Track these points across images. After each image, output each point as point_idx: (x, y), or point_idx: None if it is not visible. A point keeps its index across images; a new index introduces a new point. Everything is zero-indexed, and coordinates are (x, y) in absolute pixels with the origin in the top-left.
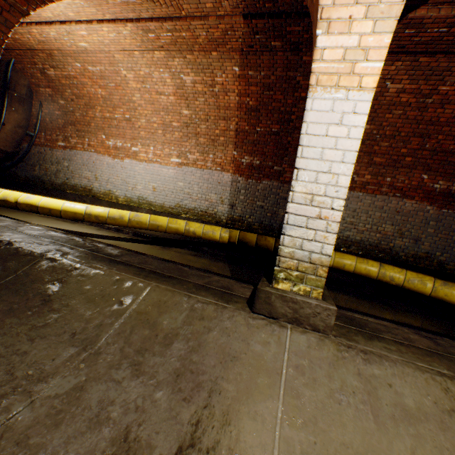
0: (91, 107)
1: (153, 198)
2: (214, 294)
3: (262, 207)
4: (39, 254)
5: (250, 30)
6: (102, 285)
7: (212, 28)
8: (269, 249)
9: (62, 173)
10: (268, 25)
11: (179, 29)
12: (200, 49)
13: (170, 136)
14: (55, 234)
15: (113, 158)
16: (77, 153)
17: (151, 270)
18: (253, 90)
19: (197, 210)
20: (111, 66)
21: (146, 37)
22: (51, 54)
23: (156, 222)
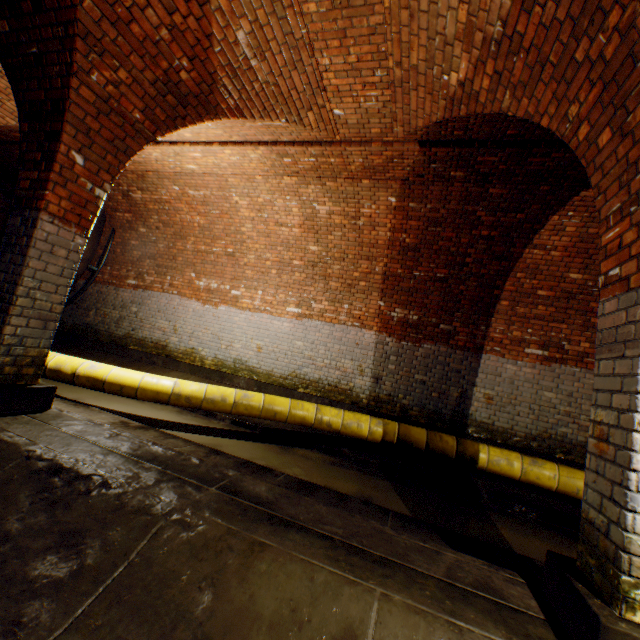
0: (181, 237)
1: (257, 362)
2: (488, 615)
3: (424, 382)
4: (158, 509)
5: (425, 159)
6: (288, 594)
7: (373, 155)
8: (448, 455)
9: (127, 321)
10: (452, 153)
11: (328, 154)
12: (348, 176)
13: (287, 278)
14: (156, 450)
15: (203, 304)
16: (152, 294)
17: (345, 542)
18: (412, 225)
19: (323, 382)
20: (221, 191)
21: (280, 161)
22: (144, 175)
23: (272, 406)
